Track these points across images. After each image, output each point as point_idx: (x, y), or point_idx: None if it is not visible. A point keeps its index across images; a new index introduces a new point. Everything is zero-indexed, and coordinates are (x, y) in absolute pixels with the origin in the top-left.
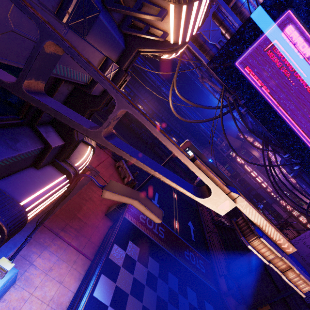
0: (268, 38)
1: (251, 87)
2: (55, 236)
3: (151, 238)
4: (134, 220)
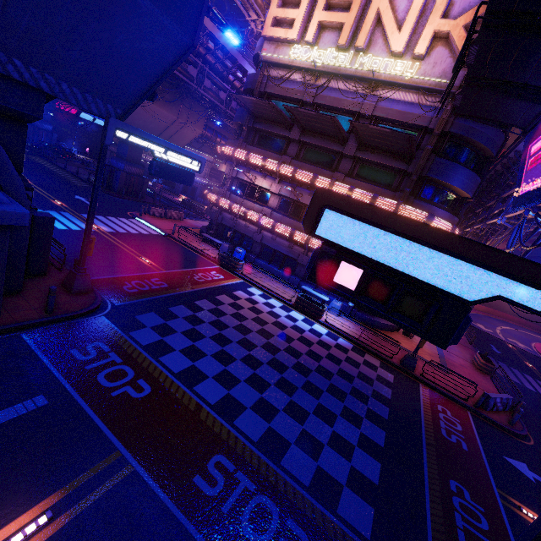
0: (527, 165)
1: (529, 193)
2: (362, 331)
3: (420, 407)
4: (427, 394)
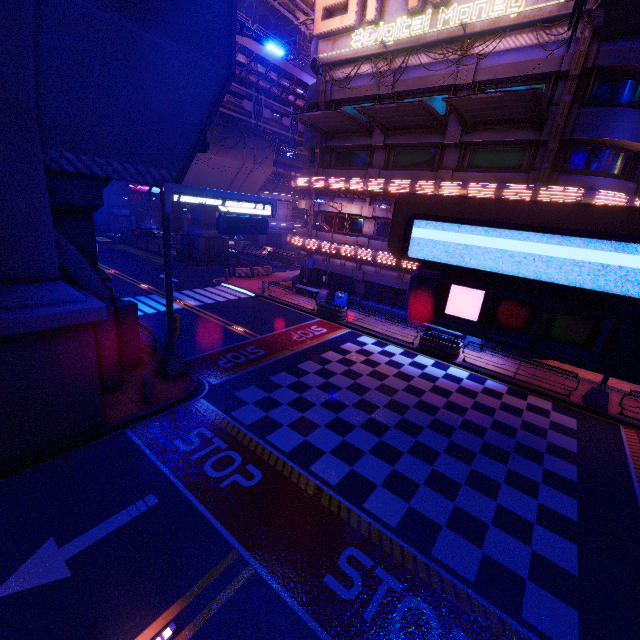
0: None
1: None
2: (517, 365)
3: (627, 459)
4: (634, 440)
